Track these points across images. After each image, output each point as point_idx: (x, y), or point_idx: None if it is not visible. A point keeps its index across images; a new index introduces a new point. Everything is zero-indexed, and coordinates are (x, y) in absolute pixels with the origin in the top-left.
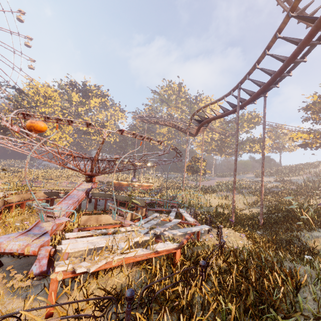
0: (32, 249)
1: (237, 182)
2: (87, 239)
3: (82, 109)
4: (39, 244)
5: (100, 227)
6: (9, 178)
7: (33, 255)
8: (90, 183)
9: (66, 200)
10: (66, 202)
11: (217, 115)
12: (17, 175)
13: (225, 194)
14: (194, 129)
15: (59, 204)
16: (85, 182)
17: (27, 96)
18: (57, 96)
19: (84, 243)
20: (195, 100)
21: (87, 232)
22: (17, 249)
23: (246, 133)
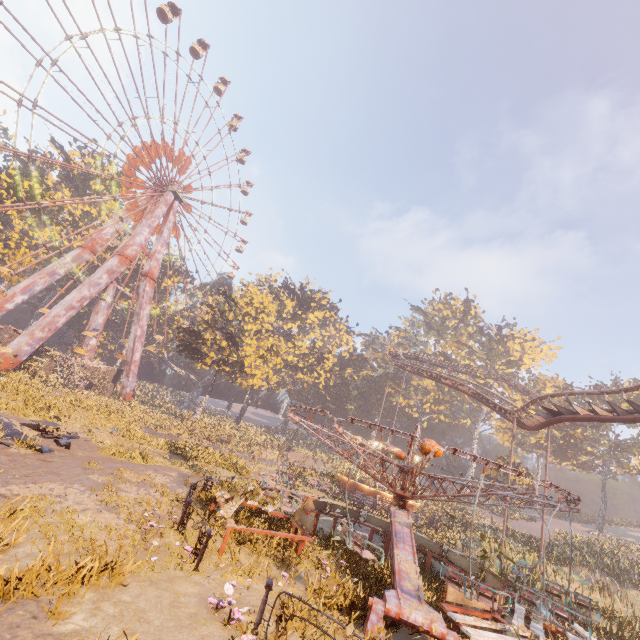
0: (440, 629)
1: (616, 548)
2: (489, 634)
3: (293, 325)
4: (443, 622)
5: (468, 611)
6: (179, 430)
7: (440, 638)
8: (404, 511)
9: (399, 542)
10: (402, 546)
11: (600, 415)
12: (188, 426)
13: (599, 578)
14: (533, 418)
15: (397, 548)
16: (396, 507)
17: (237, 306)
18: (274, 309)
19: None
20: (499, 335)
21: (474, 620)
22: (422, 621)
23: (628, 426)
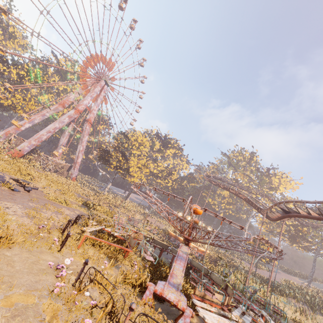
0: (183, 305)
1: (315, 293)
2: (212, 314)
3: (158, 155)
4: (185, 302)
5: (207, 301)
6: (94, 198)
7: (181, 310)
8: (187, 246)
9: (178, 260)
10: (179, 262)
11: (312, 215)
12: (99, 196)
13: (301, 306)
14: (274, 214)
15: (175, 262)
16: (183, 244)
17: (129, 140)
18: (148, 144)
19: (214, 319)
20: (267, 172)
21: (207, 306)
22: (173, 299)
23: None
